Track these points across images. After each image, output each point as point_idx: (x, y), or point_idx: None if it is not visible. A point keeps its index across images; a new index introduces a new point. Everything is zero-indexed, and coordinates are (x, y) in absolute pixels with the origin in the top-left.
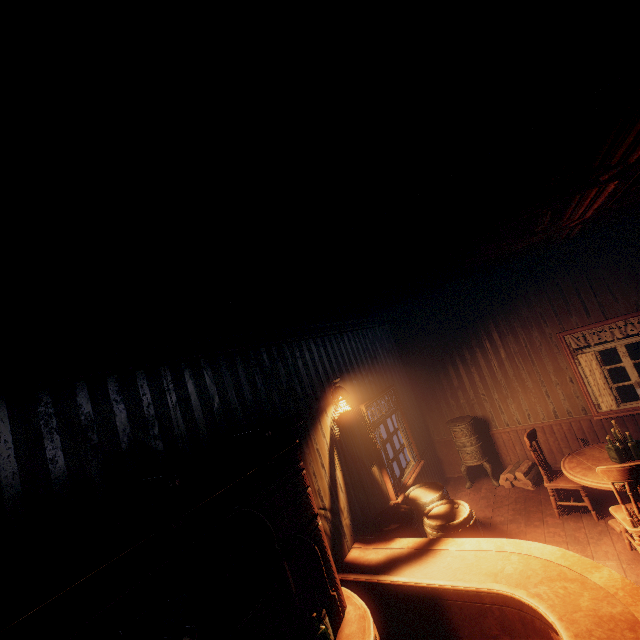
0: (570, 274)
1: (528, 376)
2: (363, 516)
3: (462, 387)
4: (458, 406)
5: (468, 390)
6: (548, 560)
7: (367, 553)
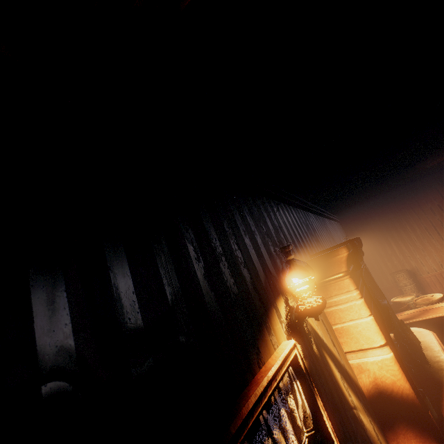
0: None
1: (437, 242)
2: None
3: (394, 254)
4: (393, 265)
5: (398, 255)
6: None
7: None
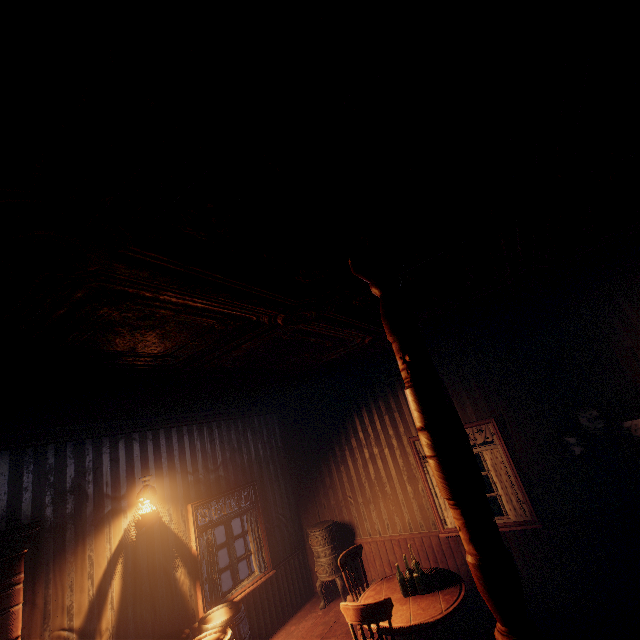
0: None
1: (387, 480)
2: (138, 639)
3: (333, 486)
4: (329, 507)
5: (338, 490)
6: None
7: None
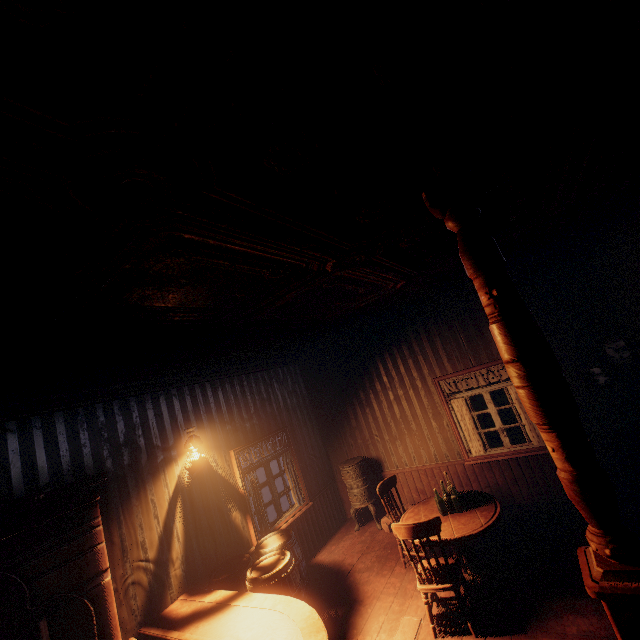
0: (443, 322)
1: (412, 419)
2: (205, 565)
3: (359, 427)
4: (356, 446)
5: (364, 430)
6: (295, 621)
7: (183, 605)
